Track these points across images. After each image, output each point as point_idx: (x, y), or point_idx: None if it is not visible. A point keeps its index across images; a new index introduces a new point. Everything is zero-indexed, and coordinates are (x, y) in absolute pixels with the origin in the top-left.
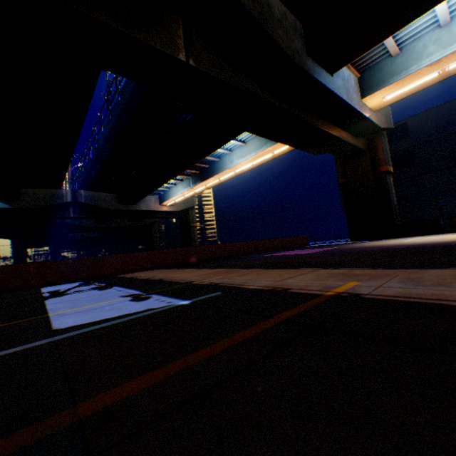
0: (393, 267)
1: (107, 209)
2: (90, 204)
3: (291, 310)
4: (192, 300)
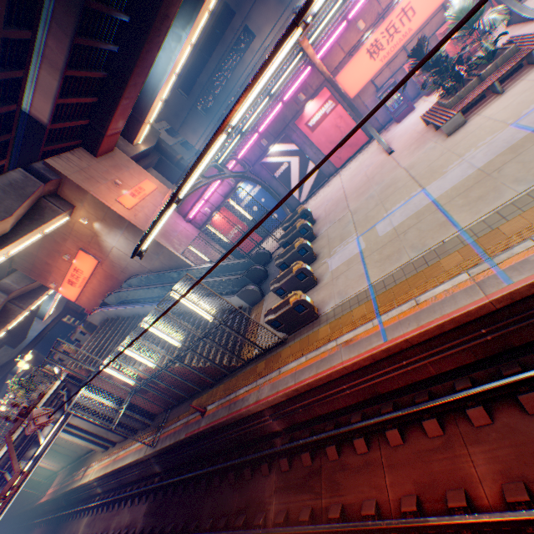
0: None
1: None
2: None
3: None
4: None
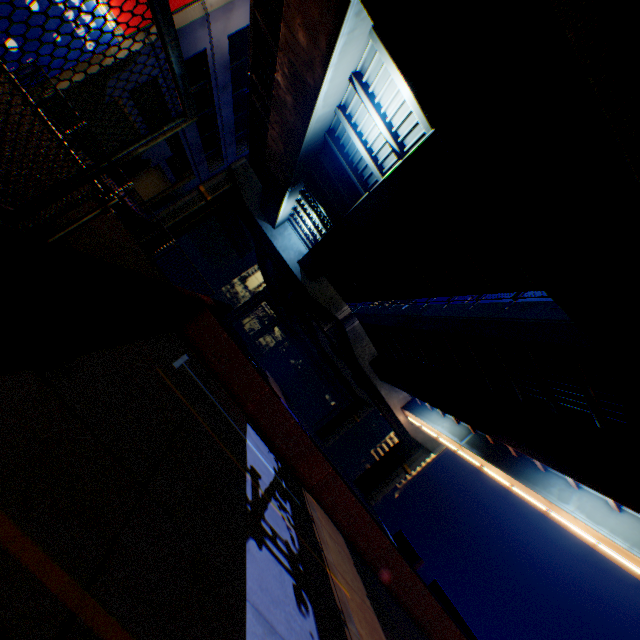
0: None
1: (355, 356)
2: (349, 336)
3: None
4: None
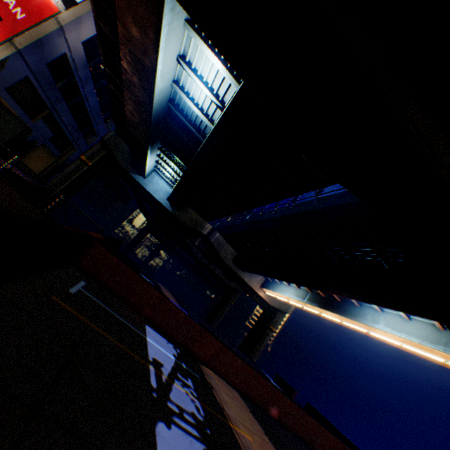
0: None
1: (221, 258)
2: (214, 245)
3: None
4: None
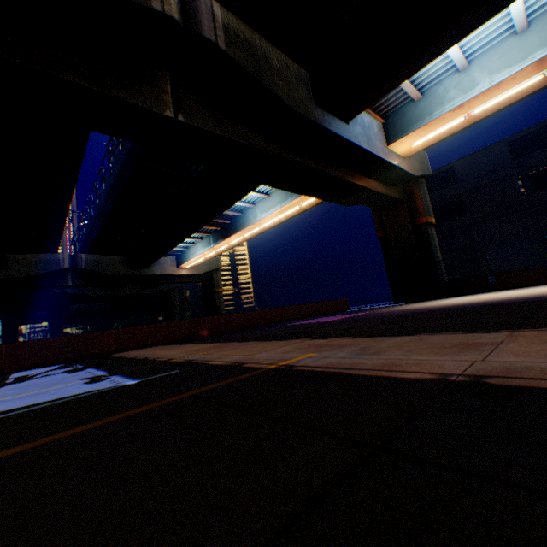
0: (373, 335)
1: (114, 274)
2: (92, 269)
3: (212, 385)
4: (142, 379)
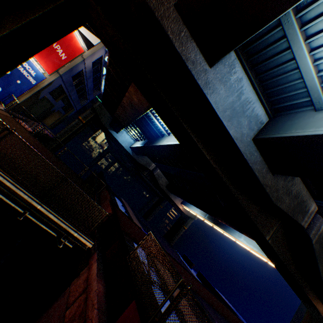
0: None
1: (159, 185)
2: (156, 177)
3: None
4: None
